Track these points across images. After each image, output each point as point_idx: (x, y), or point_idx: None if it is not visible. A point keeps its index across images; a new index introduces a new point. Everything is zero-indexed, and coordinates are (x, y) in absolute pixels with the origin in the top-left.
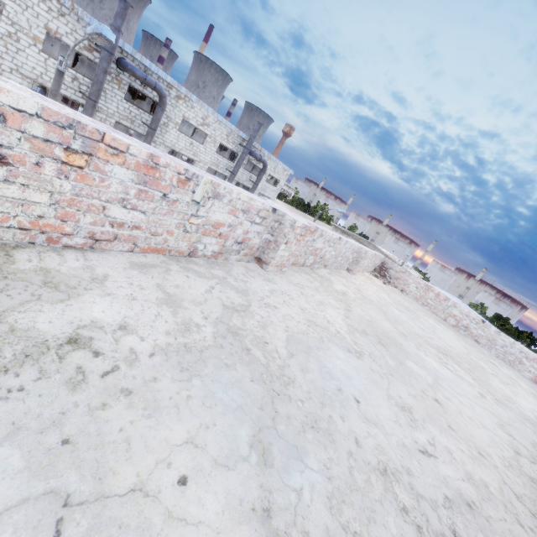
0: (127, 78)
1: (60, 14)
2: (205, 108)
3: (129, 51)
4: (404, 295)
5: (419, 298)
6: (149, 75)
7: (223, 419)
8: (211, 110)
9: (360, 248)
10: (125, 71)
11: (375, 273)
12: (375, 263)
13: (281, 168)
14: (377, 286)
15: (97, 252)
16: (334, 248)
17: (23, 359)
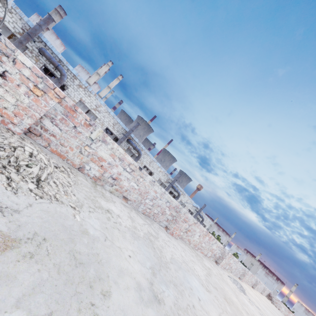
0: (171, 188)
1: (164, 175)
2: (189, 198)
3: (175, 183)
4: (280, 311)
5: (286, 315)
6: (177, 188)
7: (268, 307)
8: (190, 198)
9: (264, 286)
10: (172, 188)
11: (267, 297)
12: (267, 293)
13: (208, 220)
14: (270, 302)
15: (246, 284)
16: (260, 286)
17: (256, 295)
